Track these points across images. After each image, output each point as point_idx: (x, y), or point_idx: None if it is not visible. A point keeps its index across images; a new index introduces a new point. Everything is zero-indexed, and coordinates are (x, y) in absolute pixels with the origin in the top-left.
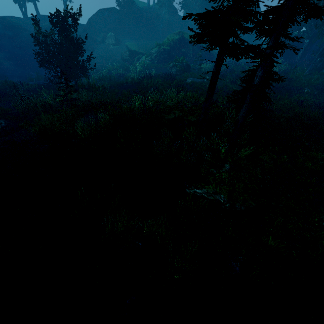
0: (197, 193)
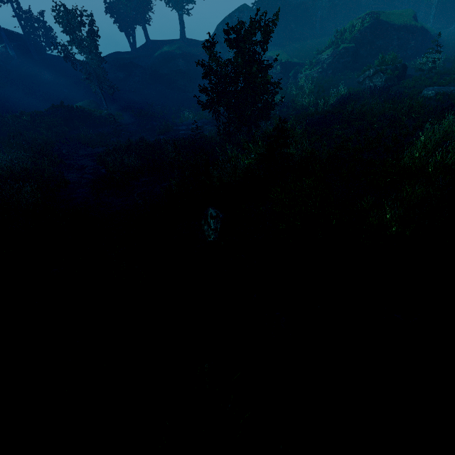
0: None
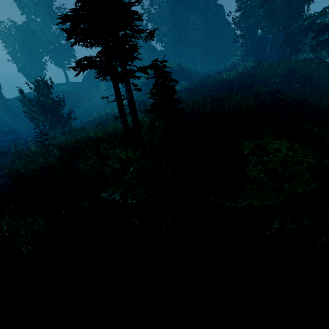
0: (104, 197)
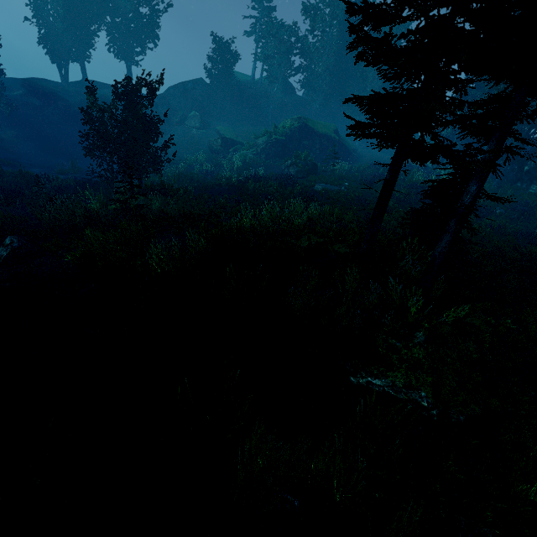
0: (374, 386)
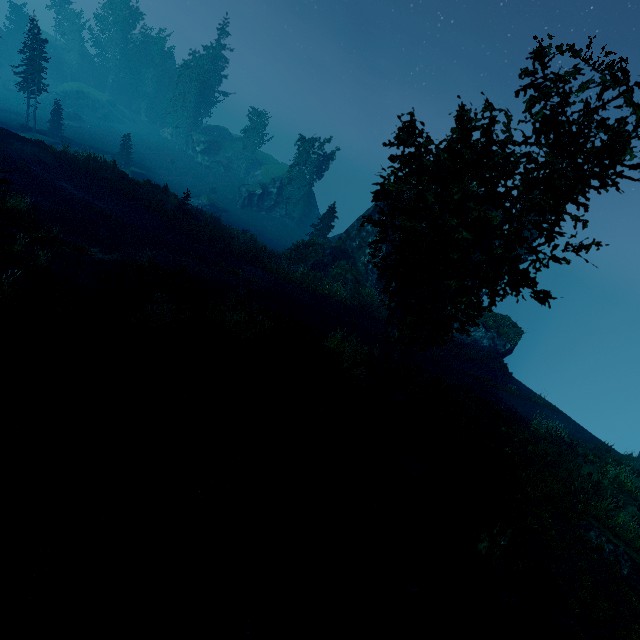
0: None
